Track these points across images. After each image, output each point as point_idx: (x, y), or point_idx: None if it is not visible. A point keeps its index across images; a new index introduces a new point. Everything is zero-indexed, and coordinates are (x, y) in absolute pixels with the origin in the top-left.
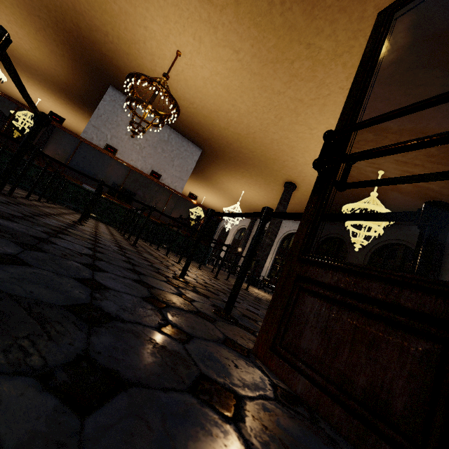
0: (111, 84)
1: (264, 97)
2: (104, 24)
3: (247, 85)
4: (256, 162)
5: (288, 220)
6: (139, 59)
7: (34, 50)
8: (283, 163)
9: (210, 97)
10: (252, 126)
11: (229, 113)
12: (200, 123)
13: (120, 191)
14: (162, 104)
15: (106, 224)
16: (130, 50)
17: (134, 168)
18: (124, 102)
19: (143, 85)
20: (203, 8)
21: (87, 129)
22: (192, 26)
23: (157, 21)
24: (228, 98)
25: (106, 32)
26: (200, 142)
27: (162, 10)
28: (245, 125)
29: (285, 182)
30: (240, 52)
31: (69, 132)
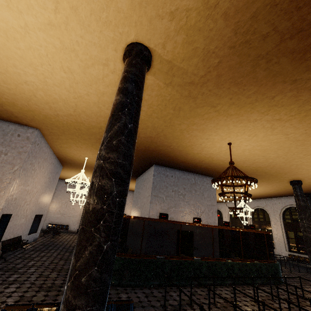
0: (155, 164)
1: (299, 148)
2: (171, 143)
3: (285, 146)
4: (266, 176)
5: (278, 197)
6: (190, 151)
7: None
8: (294, 173)
9: (243, 156)
10: (275, 162)
11: (256, 159)
12: (223, 167)
13: (183, 234)
14: (193, 165)
15: (223, 288)
16: (185, 149)
17: (214, 226)
18: (164, 170)
19: (239, 182)
20: (269, 123)
21: (151, 200)
22: (252, 131)
23: (220, 134)
24: (261, 154)
25: (170, 145)
26: (216, 175)
27: (229, 130)
28: (268, 162)
29: (290, 181)
30: (291, 134)
31: (174, 222)
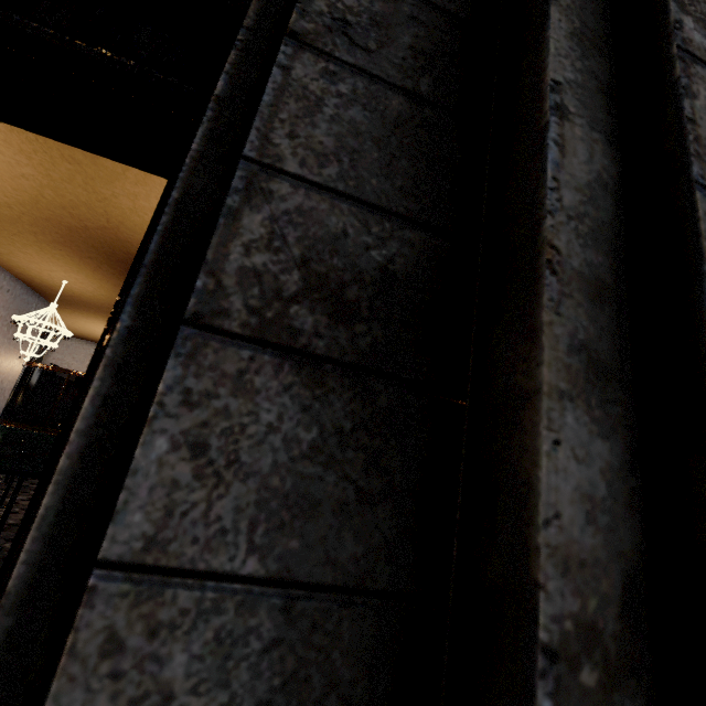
0: None
1: None
2: None
3: None
4: None
5: None
6: None
7: (99, 289)
8: None
9: None
10: None
11: None
12: None
13: None
14: None
15: None
16: None
17: None
18: None
19: None
20: None
21: None
22: None
23: None
24: None
25: None
26: None
27: None
28: None
29: None
30: None
31: None
